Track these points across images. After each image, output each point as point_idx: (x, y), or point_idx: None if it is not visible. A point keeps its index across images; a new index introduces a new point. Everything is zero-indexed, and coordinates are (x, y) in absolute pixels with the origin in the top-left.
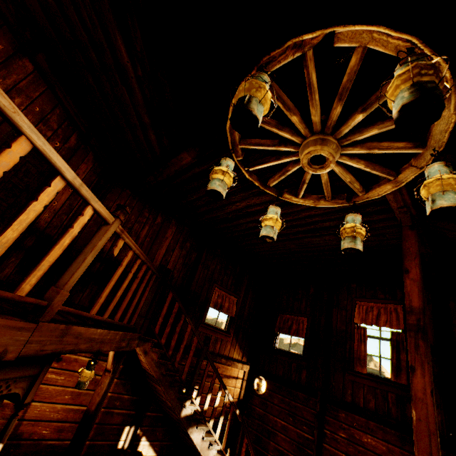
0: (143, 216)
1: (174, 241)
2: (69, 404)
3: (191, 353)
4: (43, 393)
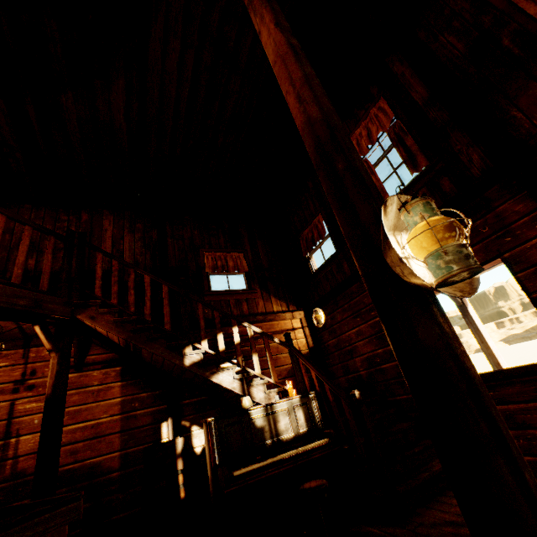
0: (61, 221)
1: (118, 230)
2: (70, 425)
3: (165, 302)
4: (29, 425)
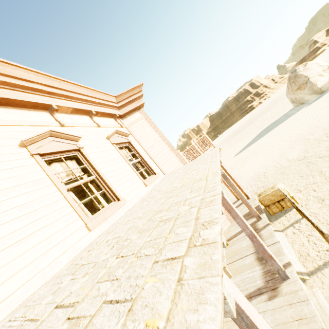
0: None
1: None
2: None
3: None
4: None
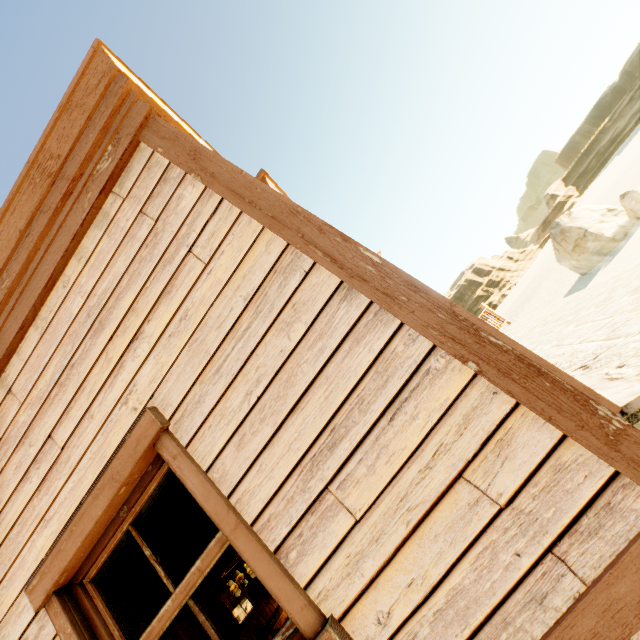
0: None
1: None
2: None
3: None
4: None
